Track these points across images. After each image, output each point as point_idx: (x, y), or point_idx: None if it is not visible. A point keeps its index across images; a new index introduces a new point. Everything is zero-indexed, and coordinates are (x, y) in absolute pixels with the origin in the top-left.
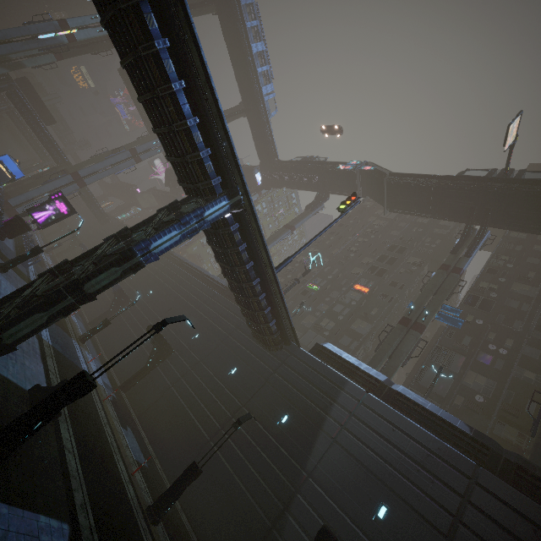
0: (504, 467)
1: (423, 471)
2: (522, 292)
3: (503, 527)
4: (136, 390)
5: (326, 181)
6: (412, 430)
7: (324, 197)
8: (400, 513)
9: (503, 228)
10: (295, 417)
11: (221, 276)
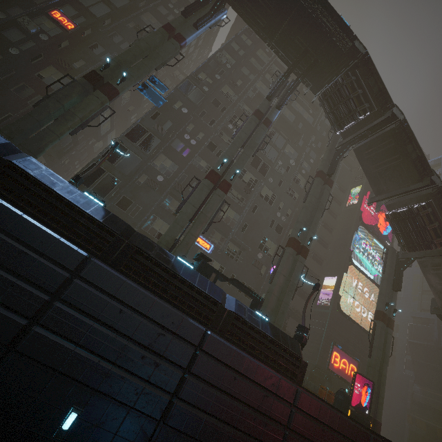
0: (122, 252)
1: (5, 273)
2: (227, 96)
3: (89, 316)
4: None
5: None
6: (7, 221)
7: None
8: None
9: (238, 13)
10: None
11: None
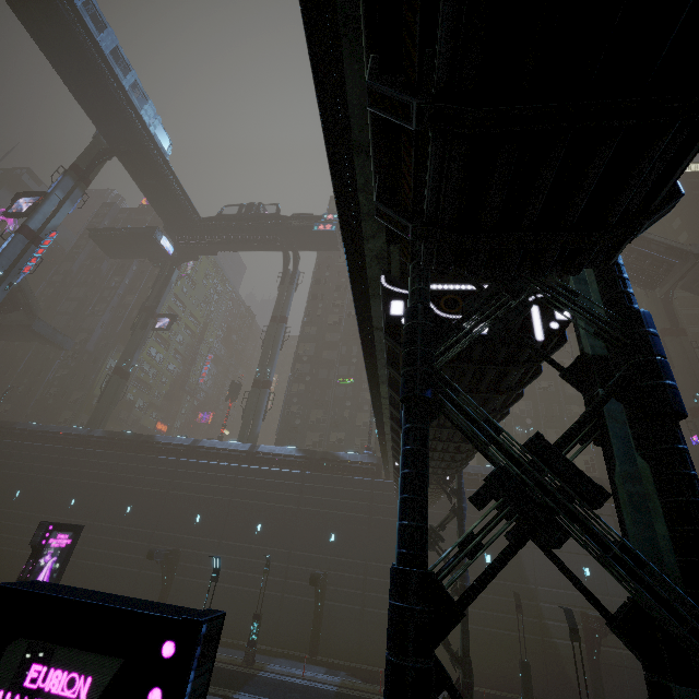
0: None
1: None
2: None
3: None
4: (324, 641)
5: (293, 240)
6: None
7: (296, 261)
8: (595, 564)
9: None
10: (494, 551)
11: (246, 430)
